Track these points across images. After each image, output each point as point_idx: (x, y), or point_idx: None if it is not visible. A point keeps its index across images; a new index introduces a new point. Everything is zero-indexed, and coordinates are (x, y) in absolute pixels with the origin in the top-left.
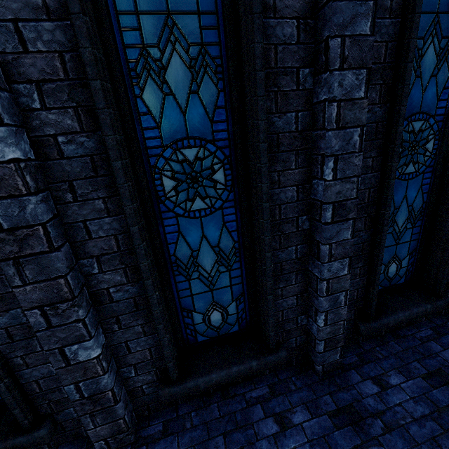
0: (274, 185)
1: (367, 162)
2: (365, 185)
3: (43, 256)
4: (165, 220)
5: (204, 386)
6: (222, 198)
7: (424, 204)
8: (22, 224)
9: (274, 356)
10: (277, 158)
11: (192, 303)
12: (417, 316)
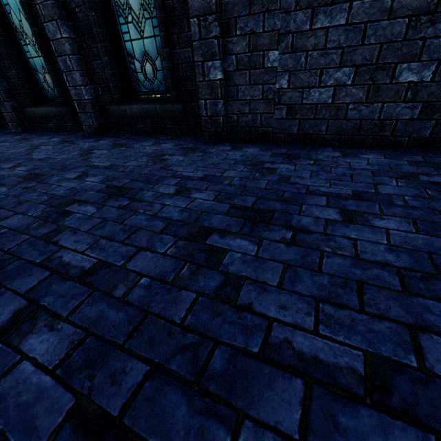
0: None
1: None
2: None
3: None
4: None
5: (38, 114)
6: None
7: None
8: None
9: (62, 108)
10: None
11: (35, 64)
12: (150, 113)
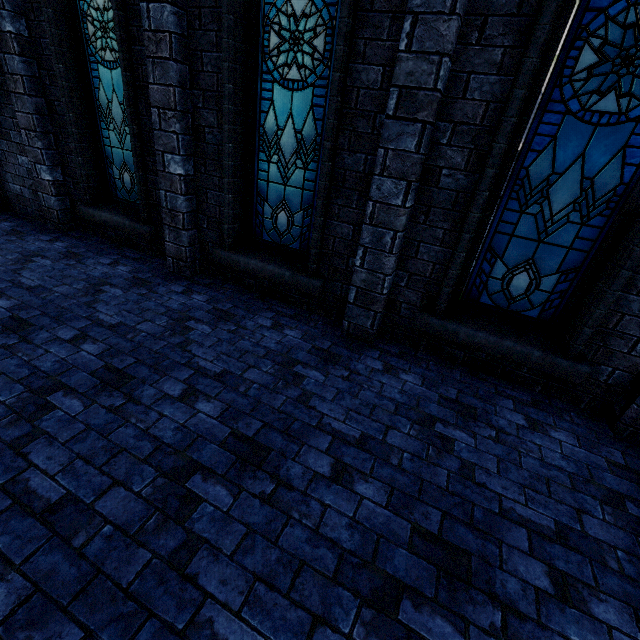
0: (358, 58)
1: (494, 54)
2: (483, 94)
3: (166, 62)
4: (264, 83)
5: (243, 267)
6: (316, 72)
7: (622, 188)
8: (160, 29)
9: (307, 279)
10: (368, 19)
11: (267, 191)
12: (510, 355)
